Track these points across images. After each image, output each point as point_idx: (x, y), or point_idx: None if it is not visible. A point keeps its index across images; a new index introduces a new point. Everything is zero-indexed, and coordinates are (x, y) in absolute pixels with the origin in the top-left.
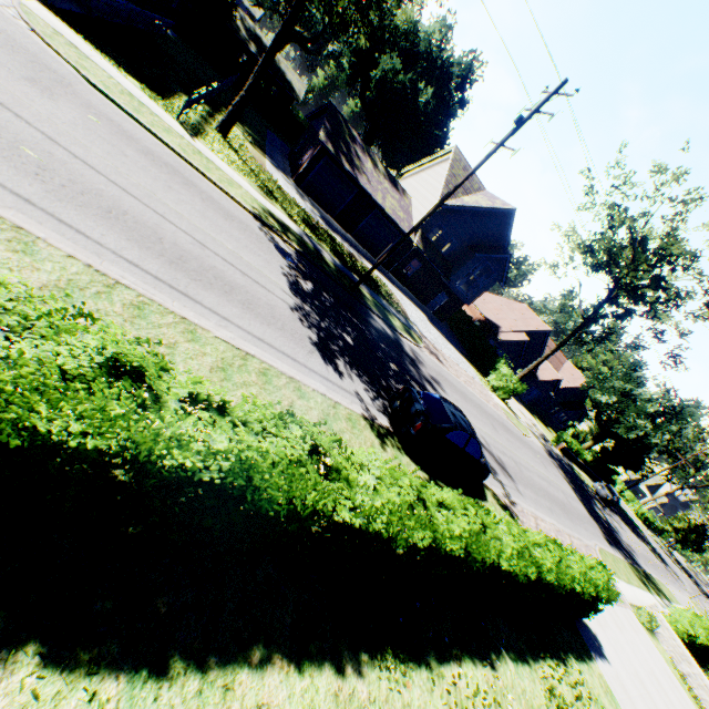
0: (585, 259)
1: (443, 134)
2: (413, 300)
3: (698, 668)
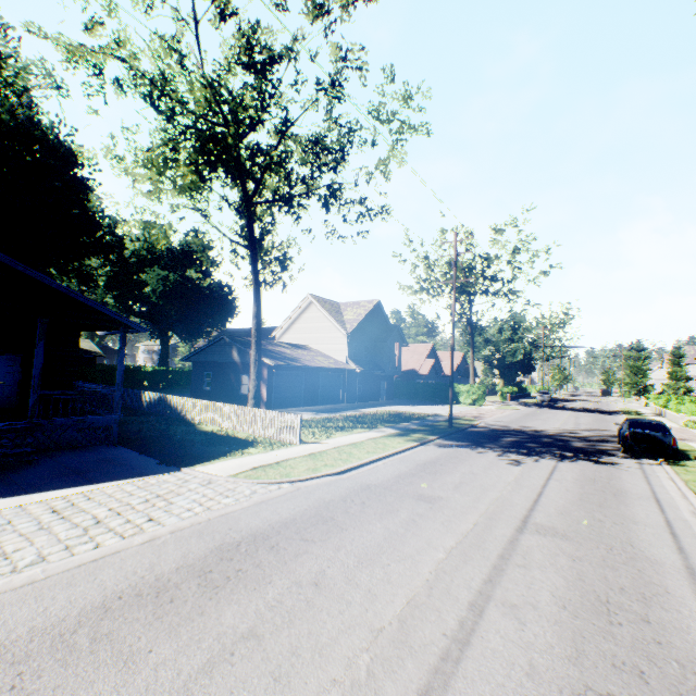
0: (431, 294)
1: (231, 290)
2: (383, 404)
3: None
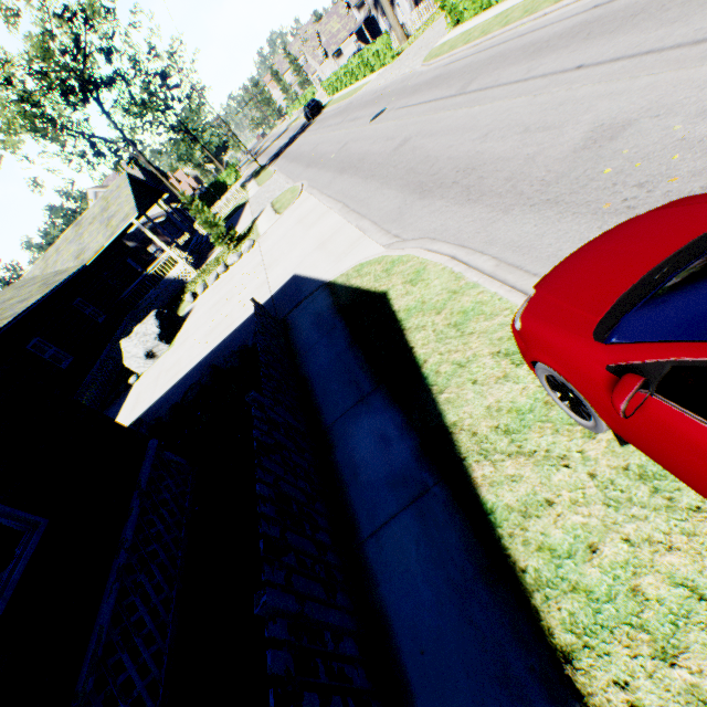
0: (147, 130)
1: None
2: None
3: (322, 91)
